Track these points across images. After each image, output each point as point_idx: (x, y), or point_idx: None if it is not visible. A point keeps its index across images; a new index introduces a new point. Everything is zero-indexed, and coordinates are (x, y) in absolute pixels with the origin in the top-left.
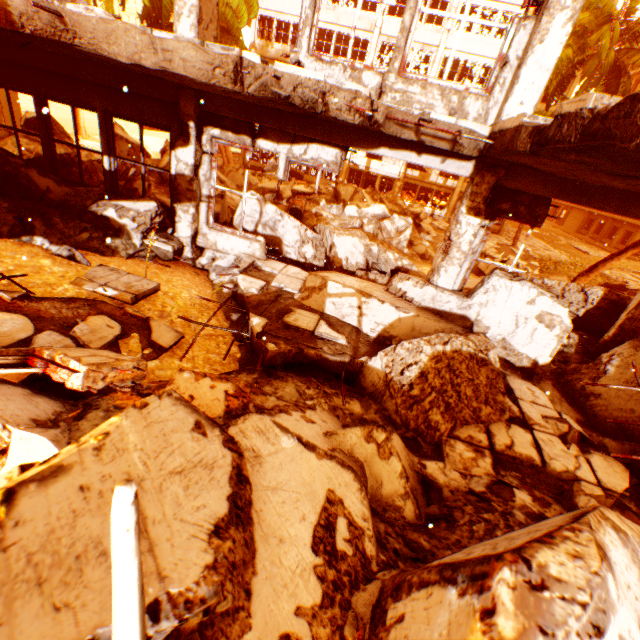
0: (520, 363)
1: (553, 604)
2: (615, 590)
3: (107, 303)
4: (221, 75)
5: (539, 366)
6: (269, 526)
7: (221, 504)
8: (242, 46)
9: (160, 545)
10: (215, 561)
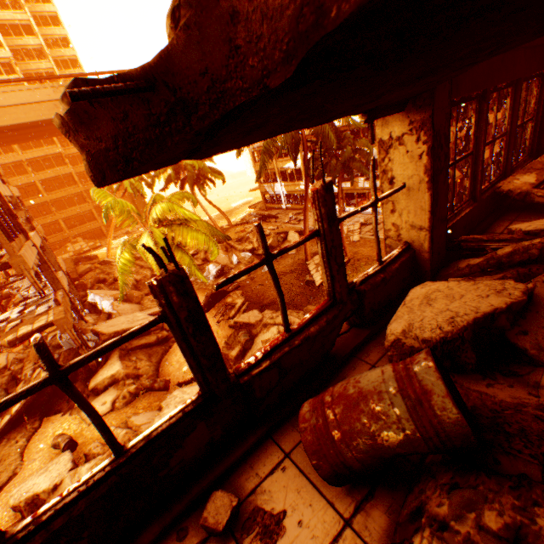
0: None
1: None
2: None
3: None
4: (21, 296)
5: None
6: None
7: None
8: (208, 171)
9: None
10: None
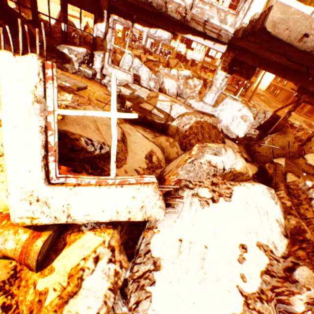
0: (232, 136)
1: (206, 149)
2: (224, 153)
3: (67, 88)
4: None
5: (239, 138)
6: (132, 149)
7: (118, 137)
8: None
9: (103, 135)
10: (117, 145)
